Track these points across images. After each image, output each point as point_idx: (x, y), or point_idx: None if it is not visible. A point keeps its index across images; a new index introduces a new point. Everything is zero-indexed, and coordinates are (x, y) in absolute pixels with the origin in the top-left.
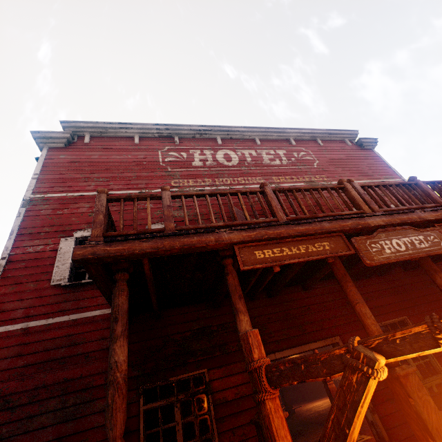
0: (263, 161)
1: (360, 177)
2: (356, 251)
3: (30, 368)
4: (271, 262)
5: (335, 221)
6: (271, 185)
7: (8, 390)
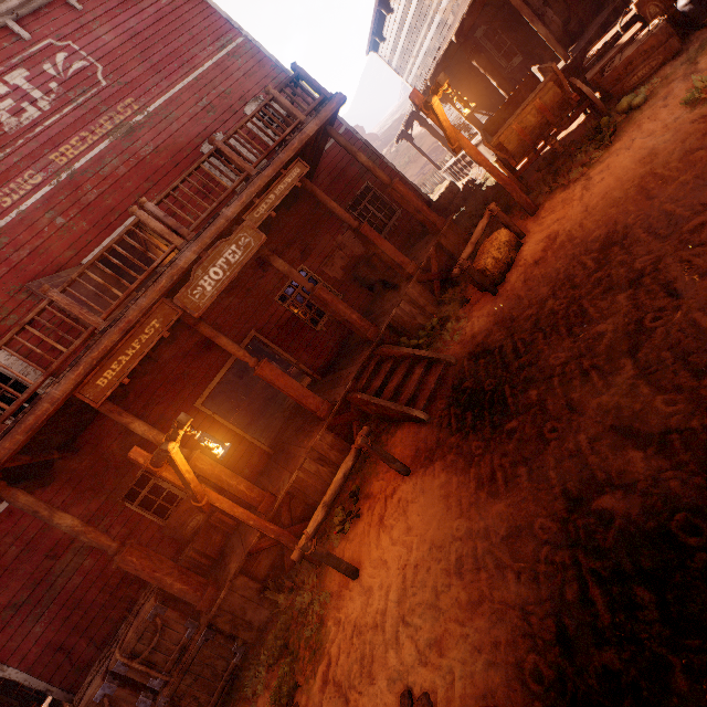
0: (5, 127)
1: (185, 69)
2: (184, 310)
3: (1, 581)
4: (118, 381)
5: (150, 290)
6: (60, 178)
7: (4, 603)
